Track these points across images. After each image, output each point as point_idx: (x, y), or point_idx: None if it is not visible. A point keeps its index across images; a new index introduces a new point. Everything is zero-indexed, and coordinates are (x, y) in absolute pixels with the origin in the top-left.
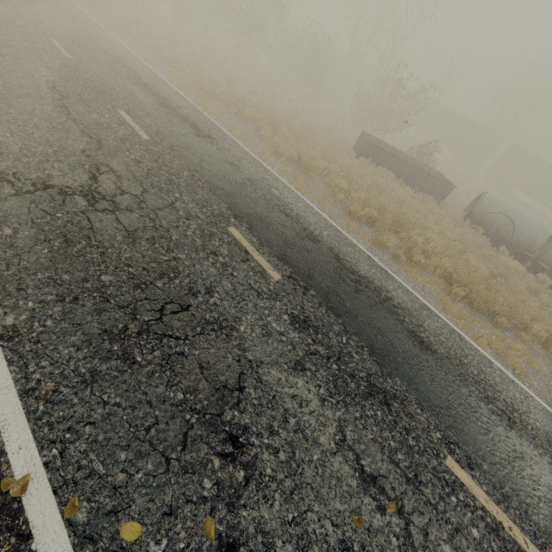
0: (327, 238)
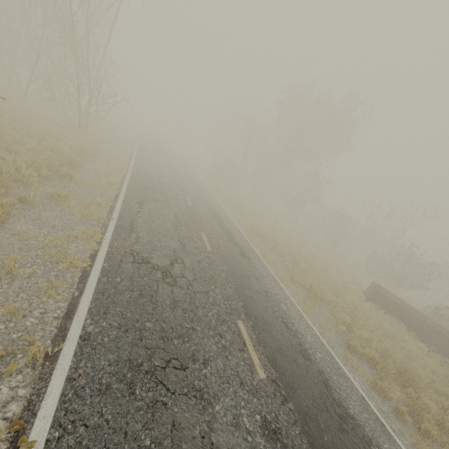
0: (319, 360)
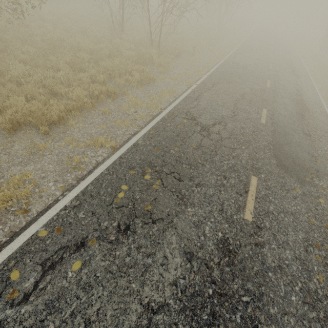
0: (308, 99)
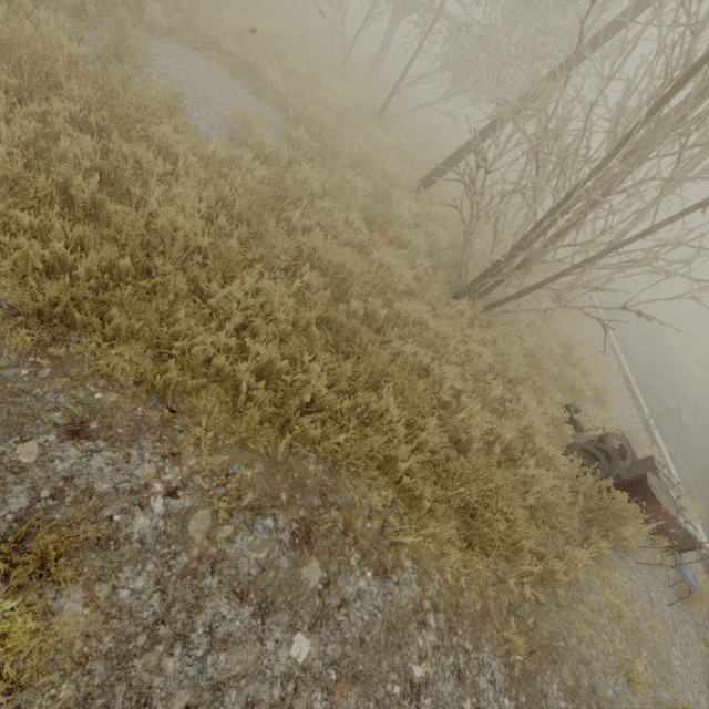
0: None
